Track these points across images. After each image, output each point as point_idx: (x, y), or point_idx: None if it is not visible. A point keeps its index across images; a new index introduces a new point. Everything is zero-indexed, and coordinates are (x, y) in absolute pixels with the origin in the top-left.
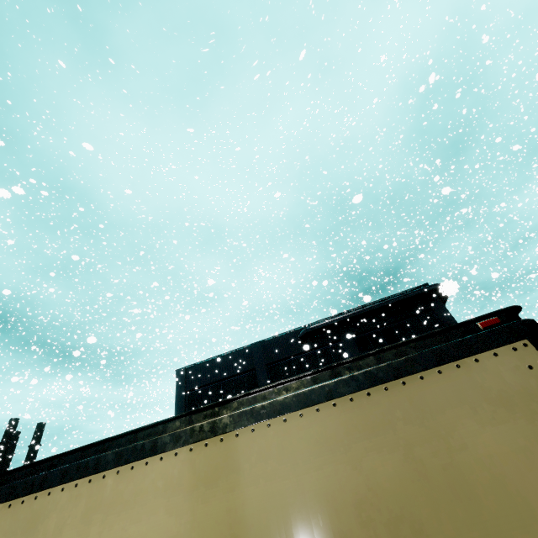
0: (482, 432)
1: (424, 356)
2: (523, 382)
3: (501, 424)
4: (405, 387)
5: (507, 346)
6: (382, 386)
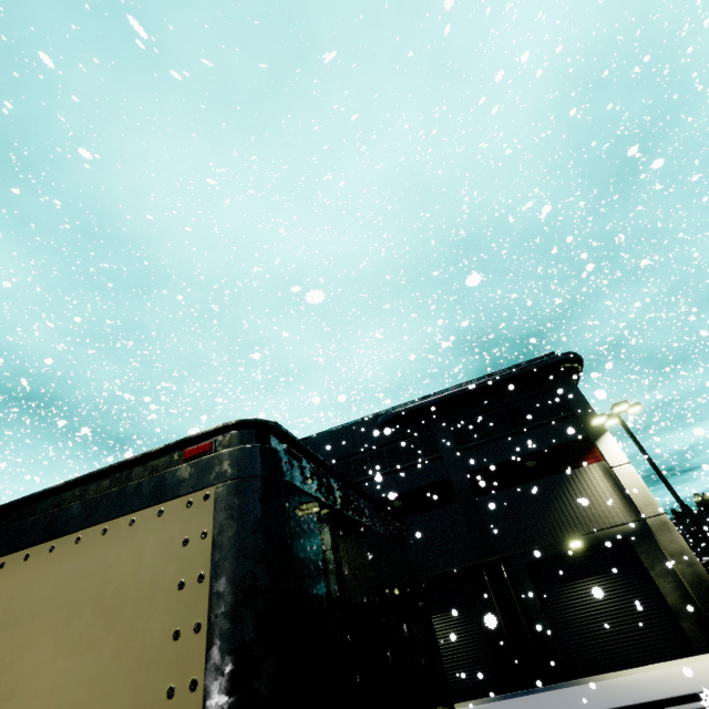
0: (50, 666)
1: (77, 508)
2: (159, 570)
3: (81, 653)
4: (23, 566)
5: (184, 498)
6: (2, 560)
